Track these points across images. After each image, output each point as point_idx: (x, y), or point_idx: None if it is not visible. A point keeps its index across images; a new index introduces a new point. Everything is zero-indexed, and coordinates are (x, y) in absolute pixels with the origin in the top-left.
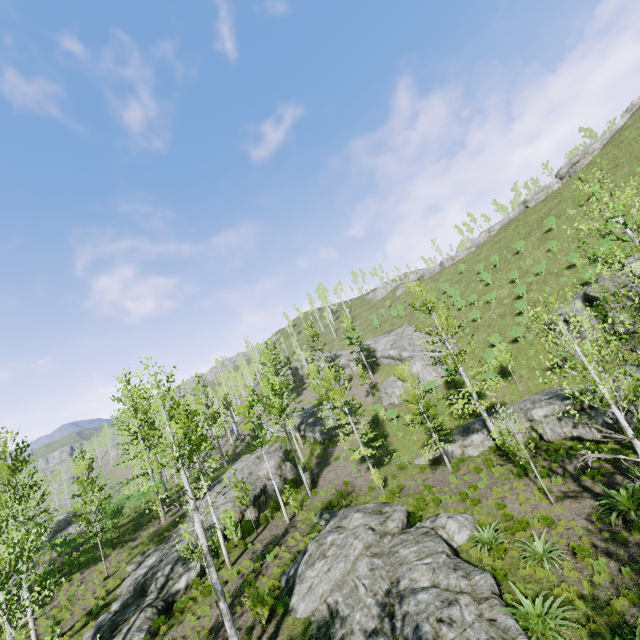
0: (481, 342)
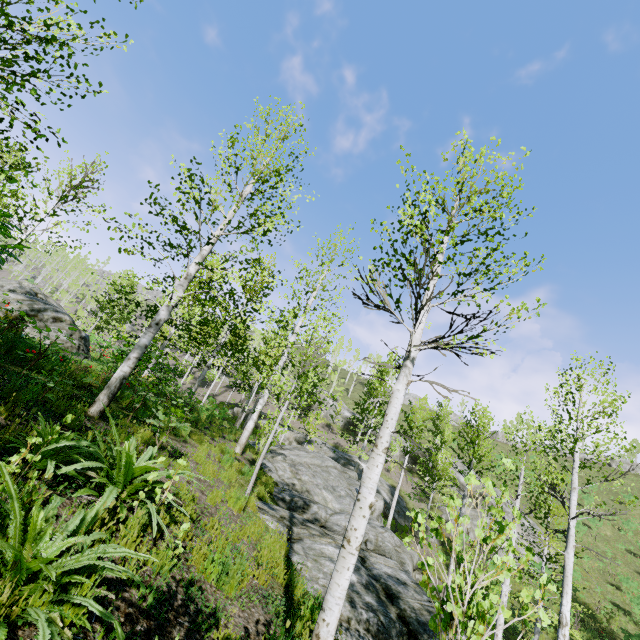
0: (589, 566)
